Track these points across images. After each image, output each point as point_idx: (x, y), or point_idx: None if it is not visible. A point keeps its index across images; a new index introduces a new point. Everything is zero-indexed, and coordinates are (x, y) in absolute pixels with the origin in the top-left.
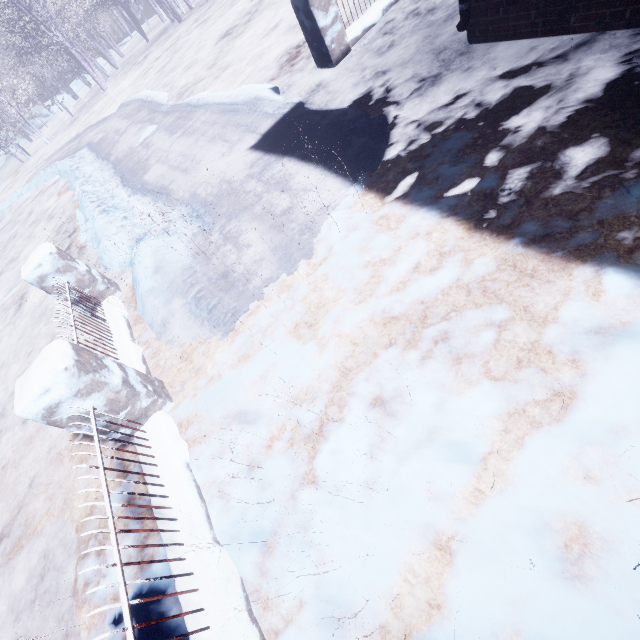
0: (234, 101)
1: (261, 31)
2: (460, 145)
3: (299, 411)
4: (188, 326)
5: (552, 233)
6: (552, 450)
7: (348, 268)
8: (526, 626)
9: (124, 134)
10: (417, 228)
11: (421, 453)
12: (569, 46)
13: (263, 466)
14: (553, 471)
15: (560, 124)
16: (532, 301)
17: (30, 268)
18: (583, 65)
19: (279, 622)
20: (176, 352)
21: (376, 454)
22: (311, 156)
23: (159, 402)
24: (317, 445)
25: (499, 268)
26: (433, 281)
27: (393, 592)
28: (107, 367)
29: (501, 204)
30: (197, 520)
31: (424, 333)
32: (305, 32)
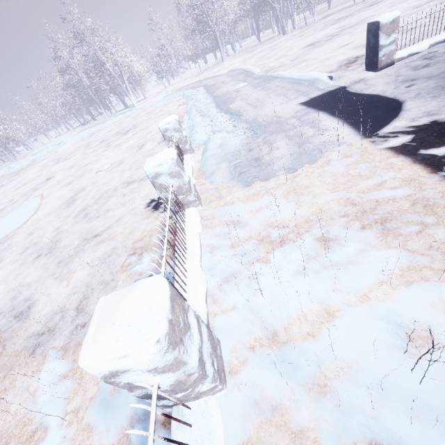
0: (301, 78)
1: (335, 46)
2: None
3: (272, 229)
4: (225, 177)
5: None
6: (430, 291)
7: (335, 173)
8: (365, 361)
9: (226, 84)
10: (393, 164)
11: (338, 268)
12: None
13: (240, 246)
14: (425, 302)
15: None
16: None
17: (164, 123)
18: None
19: (219, 310)
20: (213, 187)
21: (309, 261)
22: (338, 114)
23: (197, 202)
24: (275, 247)
25: (443, 197)
26: (390, 192)
27: (289, 321)
28: (184, 172)
29: None
30: (196, 254)
31: (370, 215)
32: (367, 46)
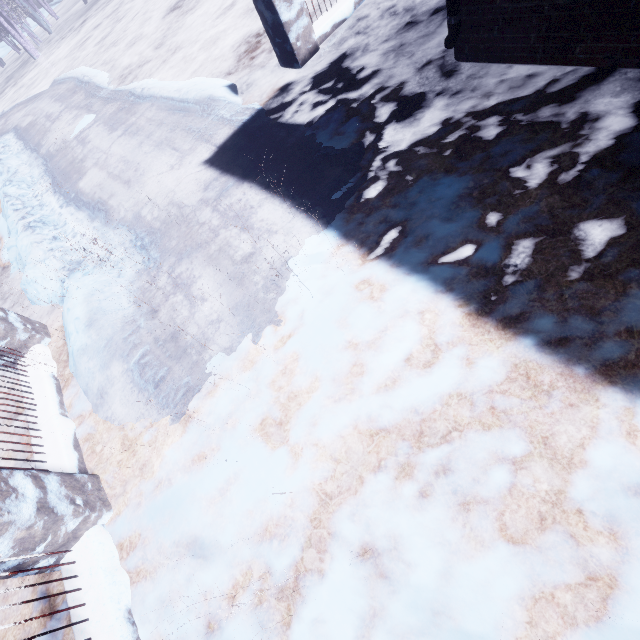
0: (184, 98)
1: (215, 8)
2: (453, 196)
3: (269, 552)
4: (130, 402)
5: (571, 336)
6: None
7: (324, 348)
8: None
9: (57, 121)
10: (406, 304)
11: None
12: (573, 81)
13: (225, 630)
14: None
15: (570, 184)
16: (552, 430)
17: None
18: (591, 108)
19: None
20: (116, 436)
21: (368, 634)
22: (276, 185)
23: (92, 517)
24: (292, 606)
25: (509, 376)
26: (429, 384)
27: None
28: (15, 490)
29: (506, 285)
30: None
31: (421, 458)
32: (265, 24)
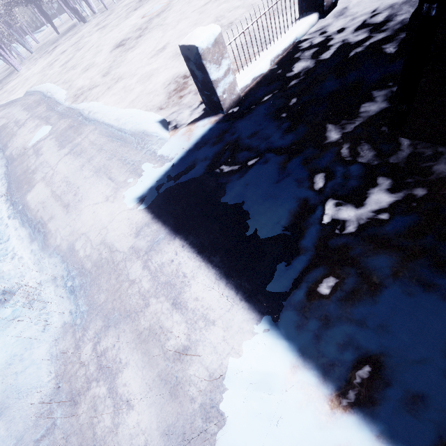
0: (122, 128)
1: (150, 49)
2: (443, 332)
3: None
4: None
5: None
6: None
7: None
8: None
9: (22, 127)
10: None
11: None
12: None
13: None
14: None
15: None
16: None
17: None
18: None
19: None
20: None
21: None
22: (210, 251)
23: None
24: None
25: None
26: None
27: None
28: None
29: None
30: None
31: None
32: (195, 79)
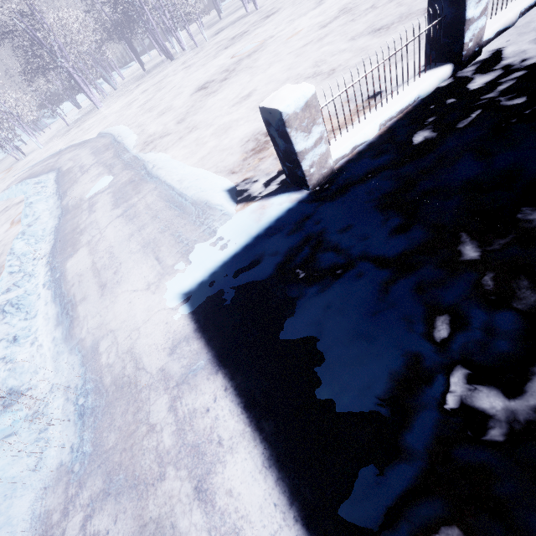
0: (183, 192)
1: (234, 95)
2: None
3: None
4: None
5: None
6: None
7: None
8: None
9: (85, 173)
10: None
11: None
12: None
13: None
14: None
15: None
16: None
17: None
18: None
19: None
20: None
21: None
22: (261, 410)
23: None
24: None
25: None
26: None
27: None
28: None
29: None
30: None
31: None
32: (276, 146)
